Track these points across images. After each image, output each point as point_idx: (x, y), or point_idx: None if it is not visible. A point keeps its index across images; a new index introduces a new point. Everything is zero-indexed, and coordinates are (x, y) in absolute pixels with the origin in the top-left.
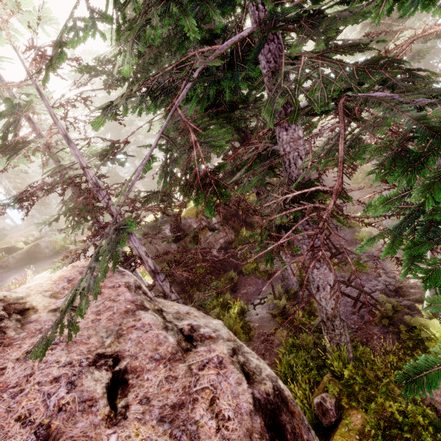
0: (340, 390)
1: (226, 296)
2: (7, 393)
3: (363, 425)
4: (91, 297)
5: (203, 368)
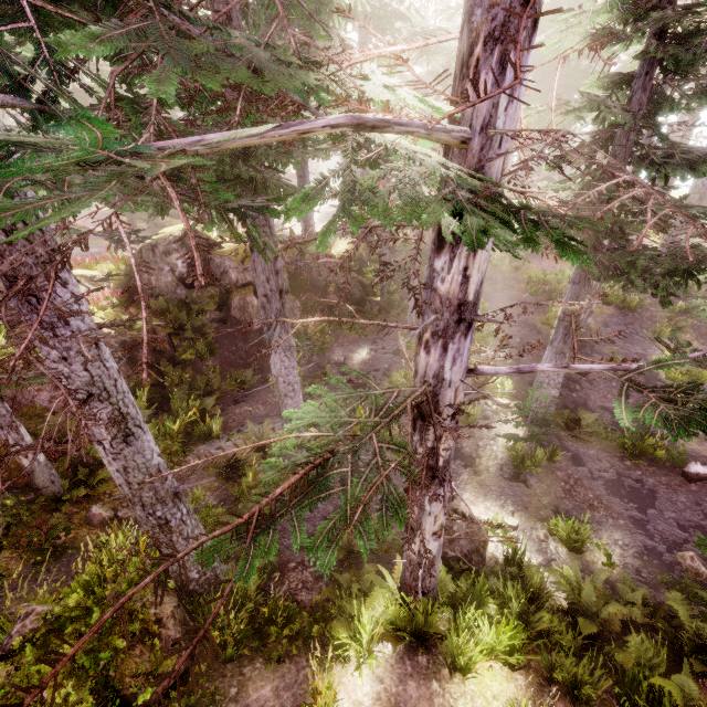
0: (59, 617)
1: (208, 402)
2: None
3: None
4: None
5: None
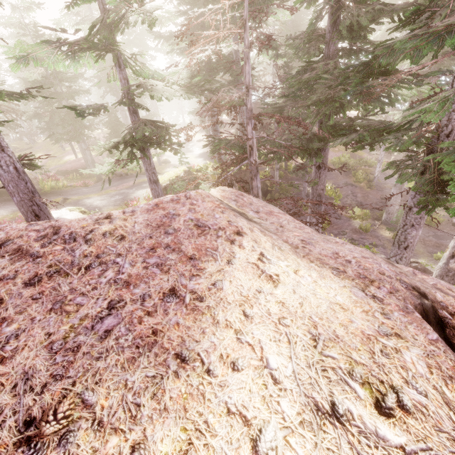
0: None
1: None
2: (339, 260)
3: None
4: (273, 216)
5: (416, 275)
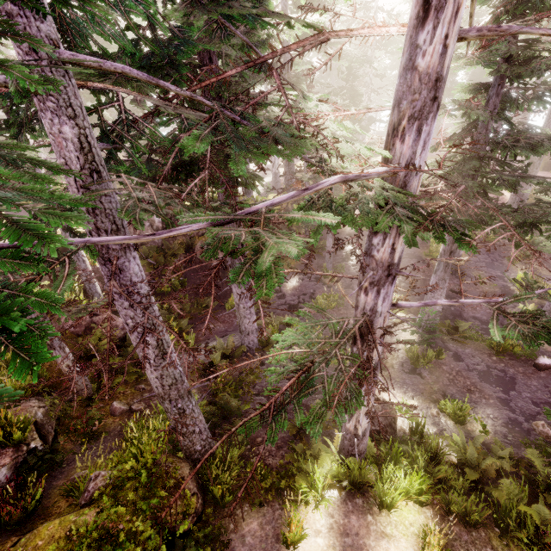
0: (119, 477)
1: (183, 322)
2: None
3: (87, 524)
4: None
5: None
